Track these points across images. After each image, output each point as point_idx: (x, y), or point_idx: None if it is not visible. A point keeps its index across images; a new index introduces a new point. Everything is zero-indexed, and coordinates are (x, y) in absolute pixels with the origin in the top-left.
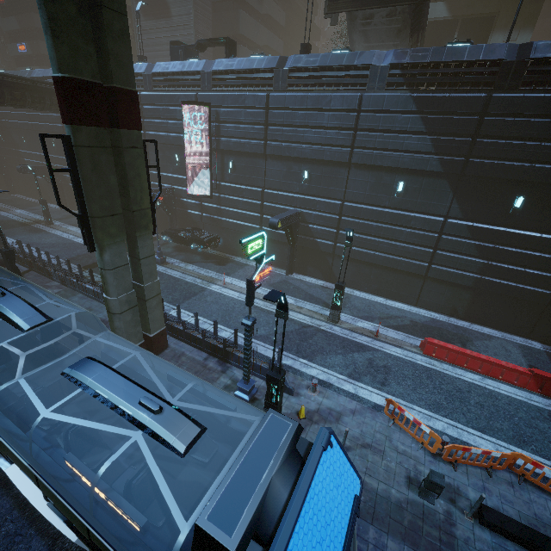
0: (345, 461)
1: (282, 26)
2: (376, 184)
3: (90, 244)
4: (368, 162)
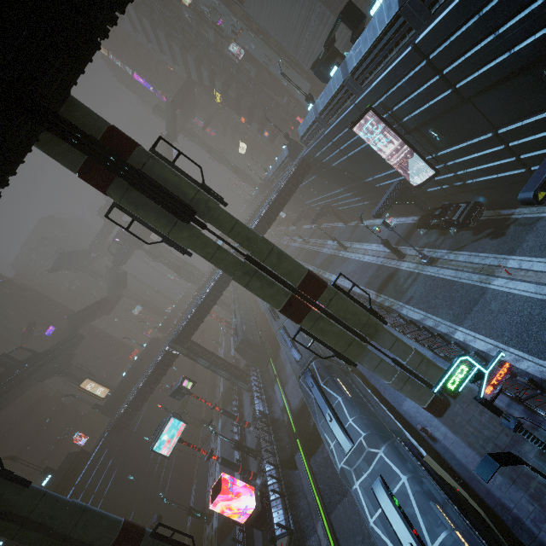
0: None
1: None
2: None
3: (351, 363)
4: None
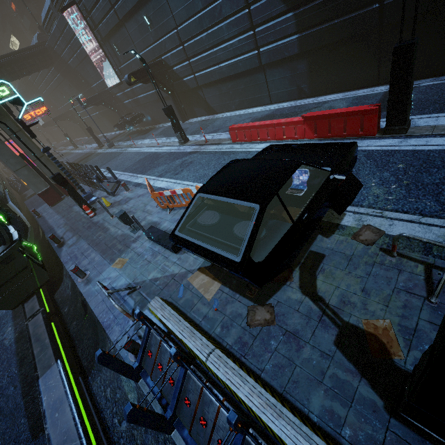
0: None
1: None
2: None
3: None
4: None
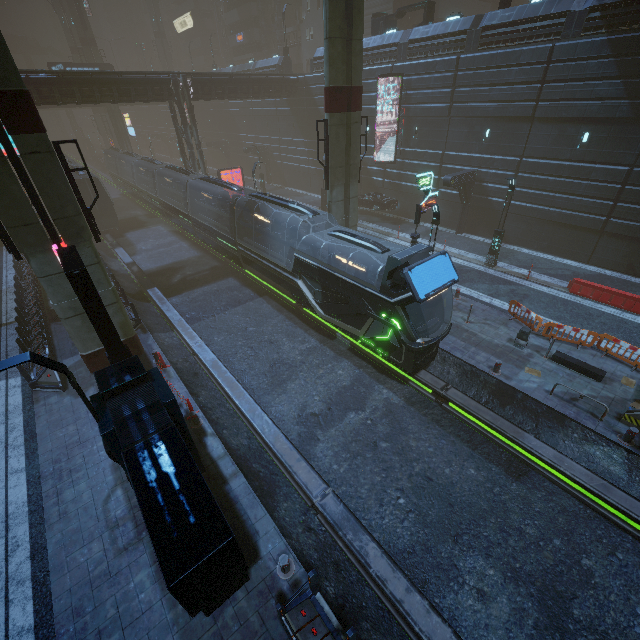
0: (452, 266)
1: None
2: (559, 137)
3: (327, 184)
4: (552, 114)
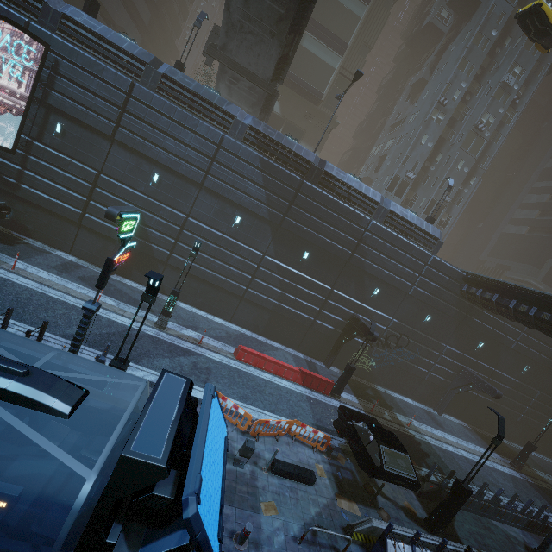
0: (220, 411)
1: (145, 24)
2: (220, 211)
3: None
4: (218, 191)
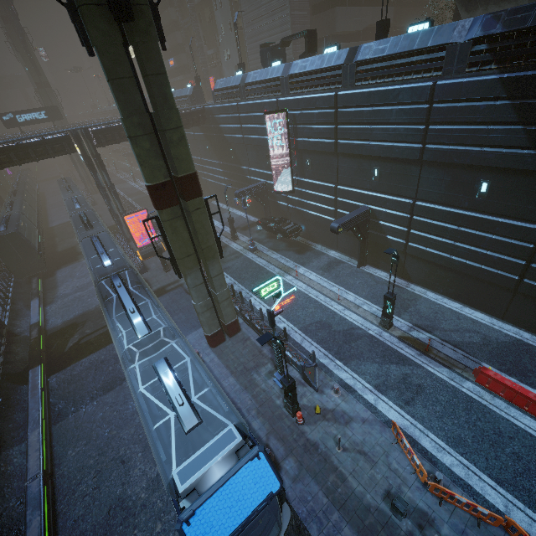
0: (270, 470)
1: None
2: (453, 183)
3: (178, 274)
4: (442, 159)
